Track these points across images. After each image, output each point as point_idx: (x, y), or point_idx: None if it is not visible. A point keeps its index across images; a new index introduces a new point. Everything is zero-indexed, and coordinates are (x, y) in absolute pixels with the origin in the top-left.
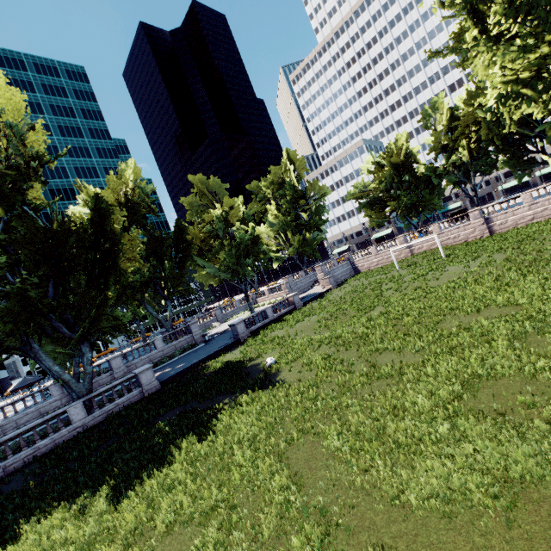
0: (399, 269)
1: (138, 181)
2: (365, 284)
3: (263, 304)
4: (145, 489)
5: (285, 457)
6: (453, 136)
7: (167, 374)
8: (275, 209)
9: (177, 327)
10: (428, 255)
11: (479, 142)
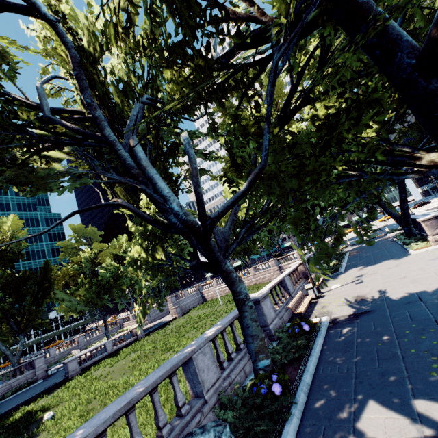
0: (223, 303)
1: (14, 231)
2: (194, 317)
3: (126, 329)
4: None
5: None
6: None
7: None
8: None
9: (26, 361)
10: None
11: None
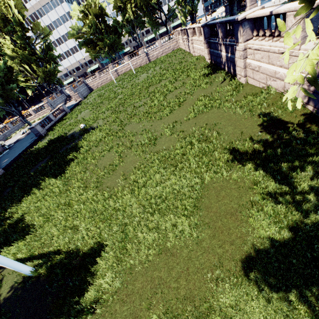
0: (116, 82)
1: None
2: (102, 92)
3: (34, 121)
4: (71, 167)
5: (125, 130)
6: (124, 0)
7: (0, 166)
8: (10, 44)
9: None
10: (127, 74)
11: (136, 7)
